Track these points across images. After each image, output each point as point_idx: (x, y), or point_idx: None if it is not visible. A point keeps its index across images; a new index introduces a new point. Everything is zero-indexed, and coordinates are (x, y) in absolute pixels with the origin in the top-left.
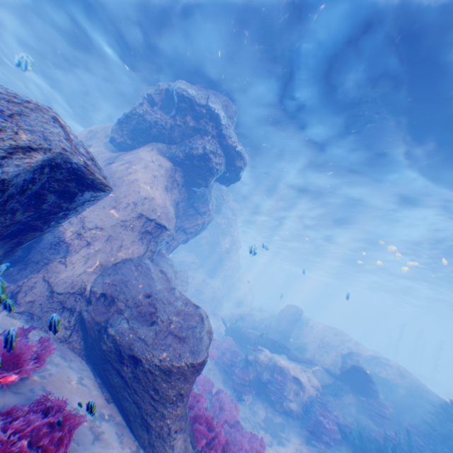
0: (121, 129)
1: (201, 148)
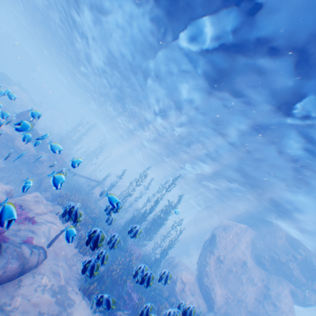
0: (270, 260)
1: (313, 302)
